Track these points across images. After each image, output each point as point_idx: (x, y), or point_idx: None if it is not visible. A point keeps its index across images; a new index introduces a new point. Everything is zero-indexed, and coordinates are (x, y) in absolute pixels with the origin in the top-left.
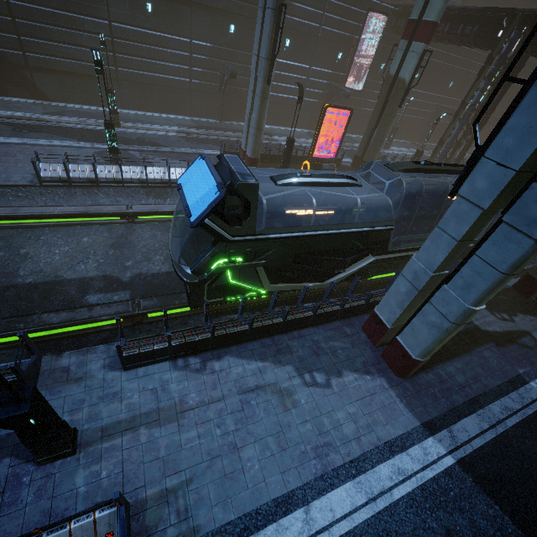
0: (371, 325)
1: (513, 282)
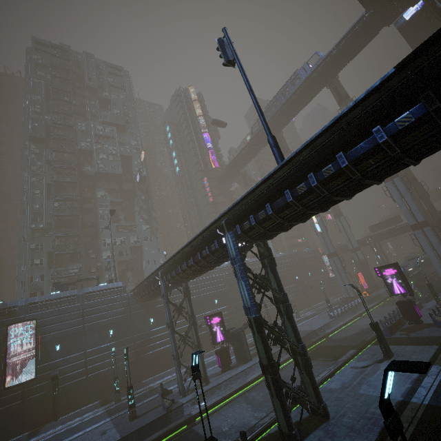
0: None
1: None
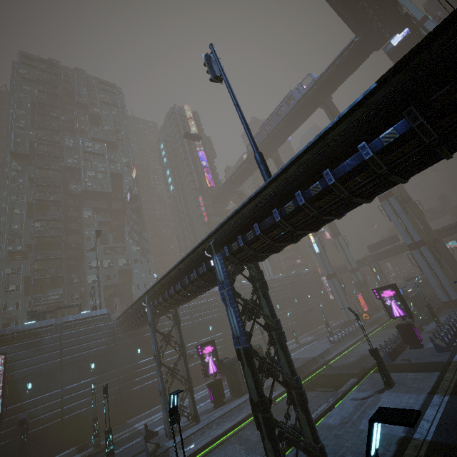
0: (446, 305)
1: None
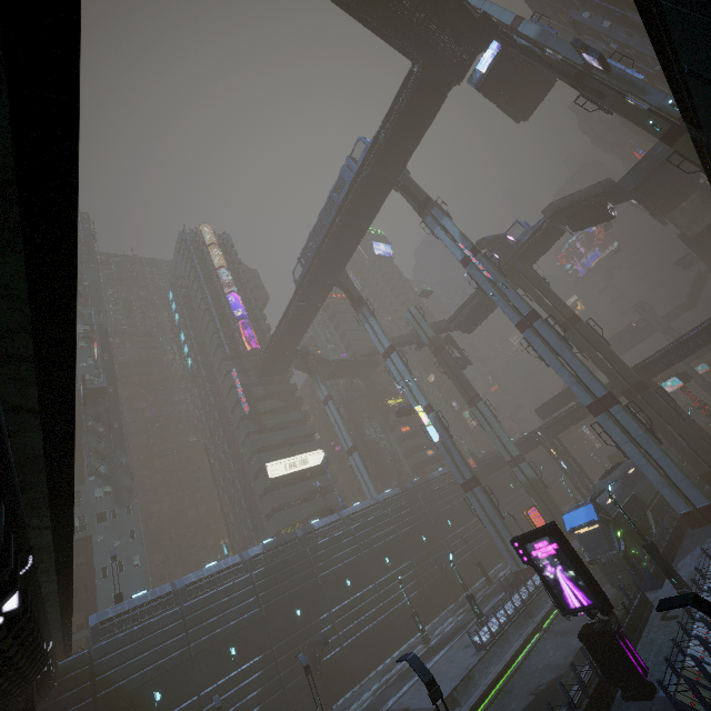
0: (690, 521)
1: (707, 486)
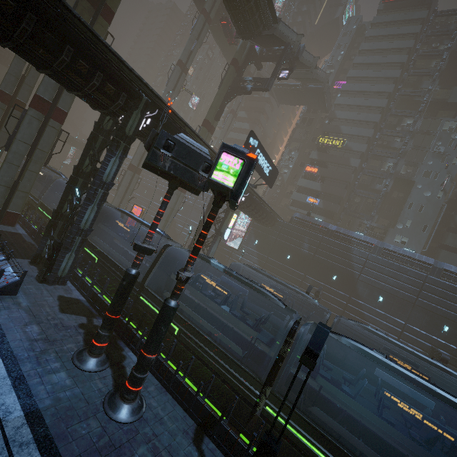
0: None
1: (21, 229)
